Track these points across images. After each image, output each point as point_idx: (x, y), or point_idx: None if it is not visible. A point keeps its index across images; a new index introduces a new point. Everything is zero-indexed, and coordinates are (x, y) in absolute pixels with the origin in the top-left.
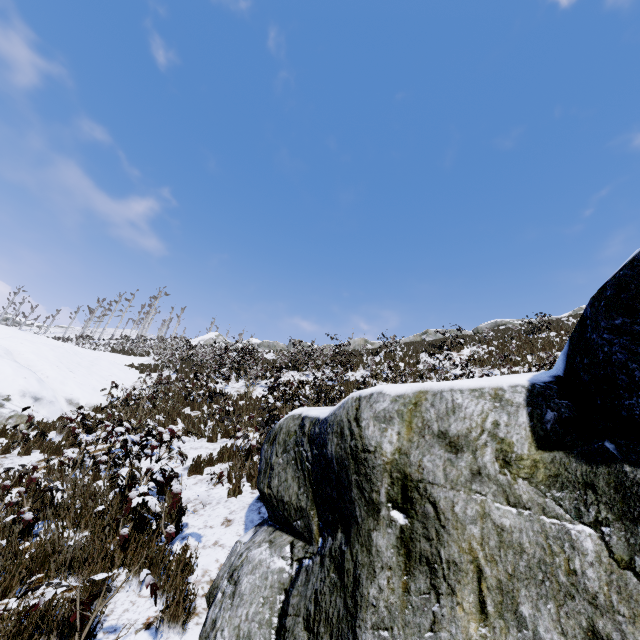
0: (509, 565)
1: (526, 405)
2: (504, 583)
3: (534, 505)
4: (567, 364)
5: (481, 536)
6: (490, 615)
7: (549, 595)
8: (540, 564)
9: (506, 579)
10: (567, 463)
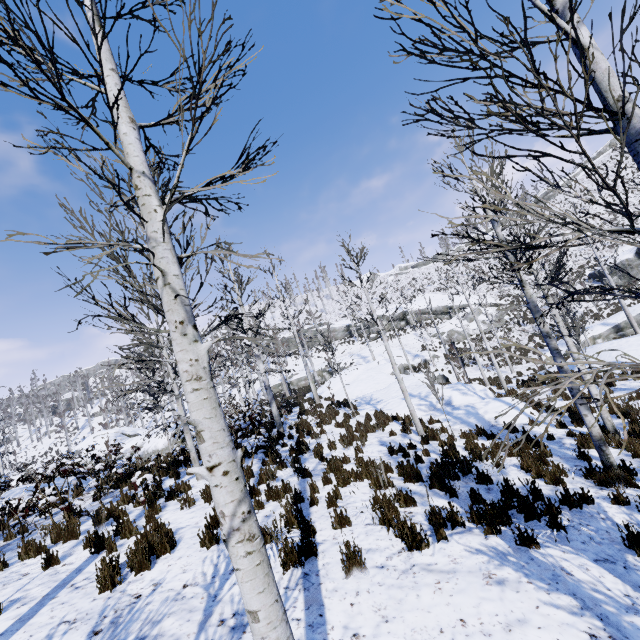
0: (637, 265)
1: (634, 256)
2: (637, 266)
3: (637, 262)
4: (636, 251)
5: (635, 265)
6: (637, 268)
7: (639, 265)
8: (639, 264)
9: (637, 266)
10: (639, 259)
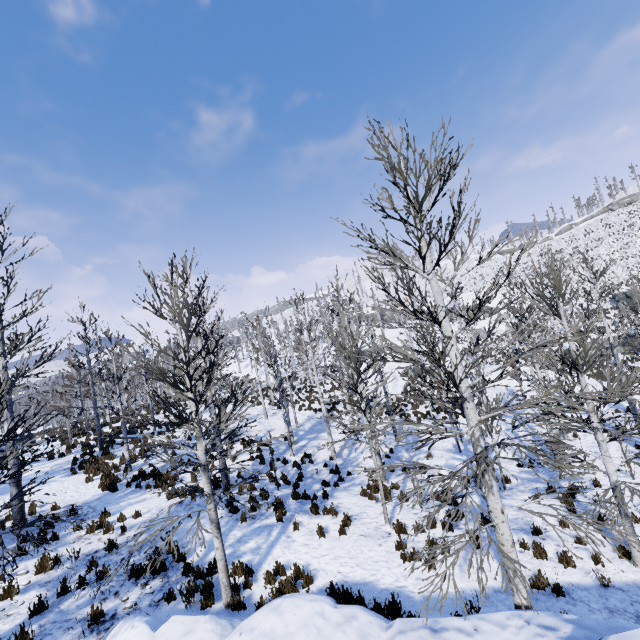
0: None
1: None
2: None
3: None
4: None
5: None
6: None
7: None
8: None
9: None
10: None
